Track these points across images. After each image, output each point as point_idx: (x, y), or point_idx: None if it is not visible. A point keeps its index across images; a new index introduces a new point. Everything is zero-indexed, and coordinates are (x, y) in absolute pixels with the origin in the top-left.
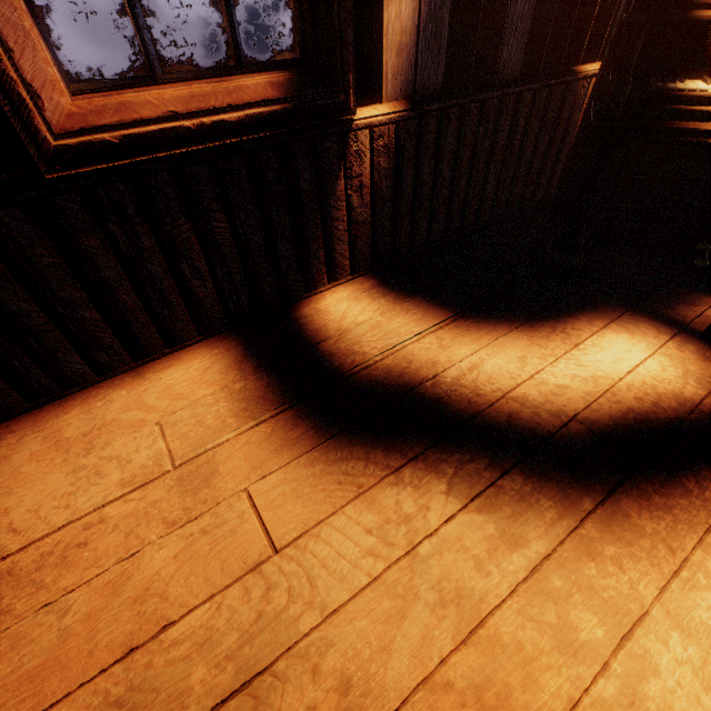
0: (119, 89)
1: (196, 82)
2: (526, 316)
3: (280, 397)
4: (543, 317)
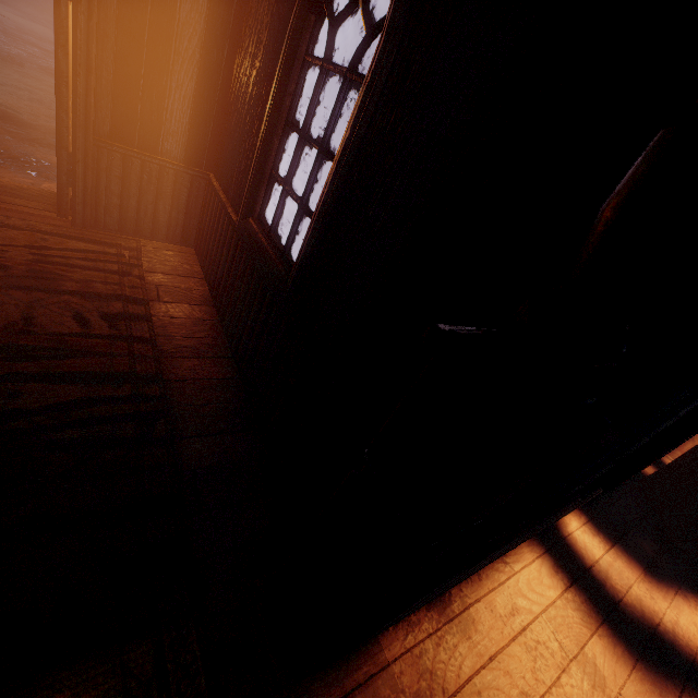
0: None
1: None
2: (678, 585)
3: (598, 616)
4: (687, 589)
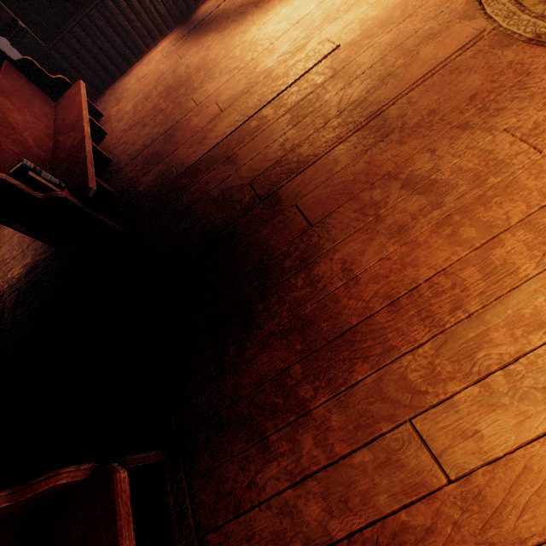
0: None
1: None
2: None
3: (185, 34)
4: None
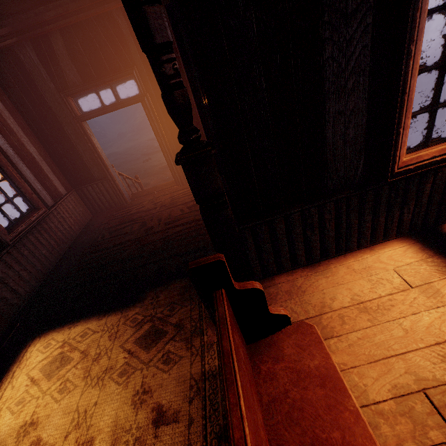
0: (415, 151)
1: (444, 144)
2: None
3: None
4: None
